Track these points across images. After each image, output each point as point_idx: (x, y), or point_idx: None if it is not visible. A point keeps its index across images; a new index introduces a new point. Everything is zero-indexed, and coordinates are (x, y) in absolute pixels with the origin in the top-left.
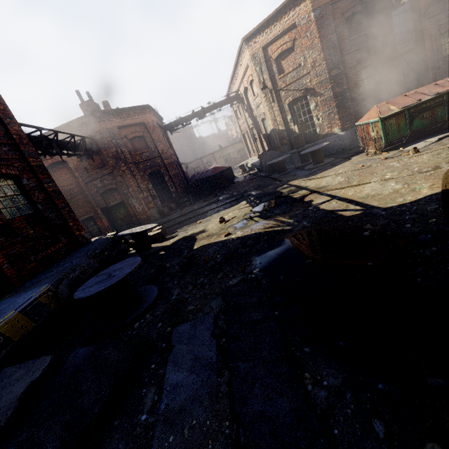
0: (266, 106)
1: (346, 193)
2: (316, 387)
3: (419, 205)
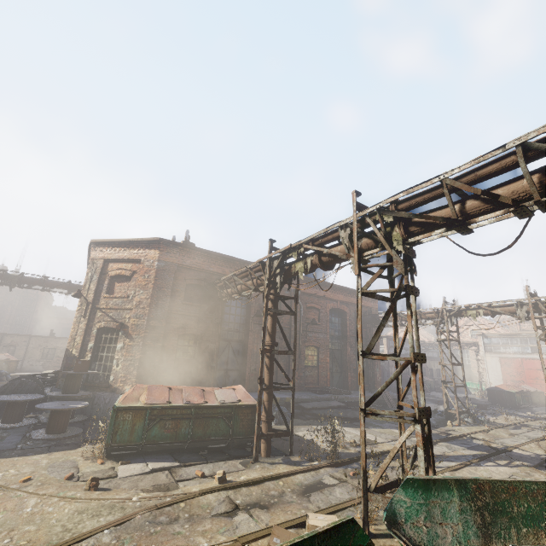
0: (75, 316)
1: None
2: None
3: None
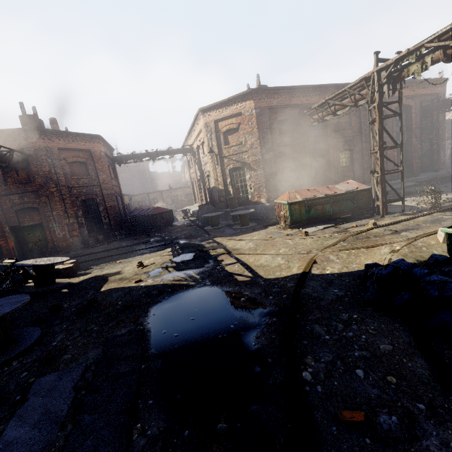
0: (211, 166)
1: (248, 259)
2: (140, 436)
3: (286, 281)
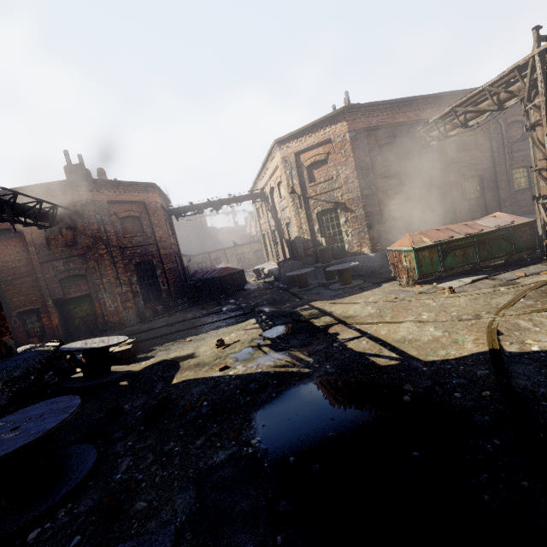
0: (292, 211)
1: (378, 331)
2: None
3: (467, 365)
